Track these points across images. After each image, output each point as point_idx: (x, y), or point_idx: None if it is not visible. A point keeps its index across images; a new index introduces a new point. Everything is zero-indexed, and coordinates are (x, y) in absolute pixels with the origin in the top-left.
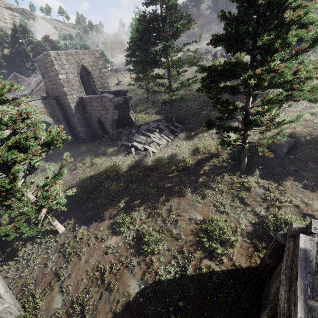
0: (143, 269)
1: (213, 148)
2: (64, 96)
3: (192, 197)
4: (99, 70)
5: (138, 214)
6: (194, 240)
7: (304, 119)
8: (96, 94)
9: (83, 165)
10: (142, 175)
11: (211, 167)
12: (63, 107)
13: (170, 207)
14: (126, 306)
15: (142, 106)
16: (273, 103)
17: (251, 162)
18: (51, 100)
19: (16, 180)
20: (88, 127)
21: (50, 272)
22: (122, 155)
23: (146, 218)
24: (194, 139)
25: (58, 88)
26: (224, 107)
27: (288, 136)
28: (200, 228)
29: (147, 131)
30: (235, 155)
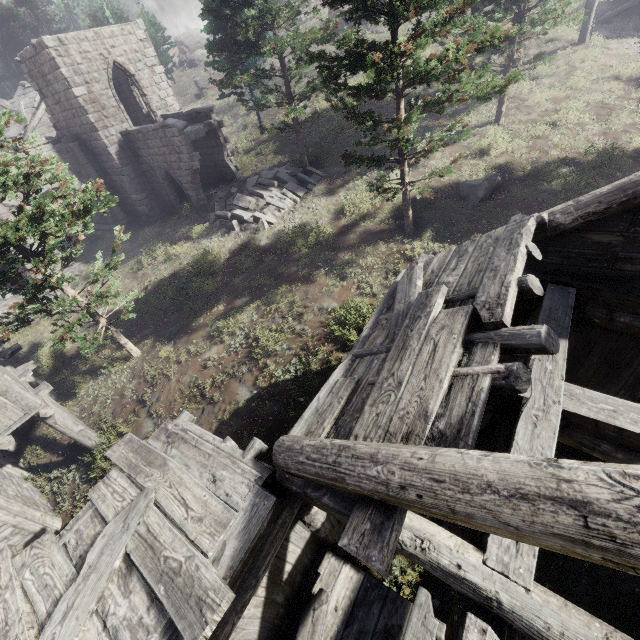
0: (256, 375)
1: (368, 203)
2: (93, 133)
3: (327, 281)
4: (151, 70)
5: (247, 315)
6: (324, 333)
7: (534, 137)
8: (153, 122)
9: (153, 260)
10: (252, 261)
11: (361, 235)
12: (96, 155)
13: (293, 299)
14: (235, 413)
15: (250, 139)
16: (431, 108)
17: (425, 219)
18: (69, 144)
19: (55, 260)
20: (151, 192)
21: (131, 402)
22: (219, 236)
23: (260, 318)
24: (339, 193)
25: (78, 116)
26: (361, 123)
27: (497, 169)
28: (335, 318)
29: (257, 187)
30: (401, 210)
